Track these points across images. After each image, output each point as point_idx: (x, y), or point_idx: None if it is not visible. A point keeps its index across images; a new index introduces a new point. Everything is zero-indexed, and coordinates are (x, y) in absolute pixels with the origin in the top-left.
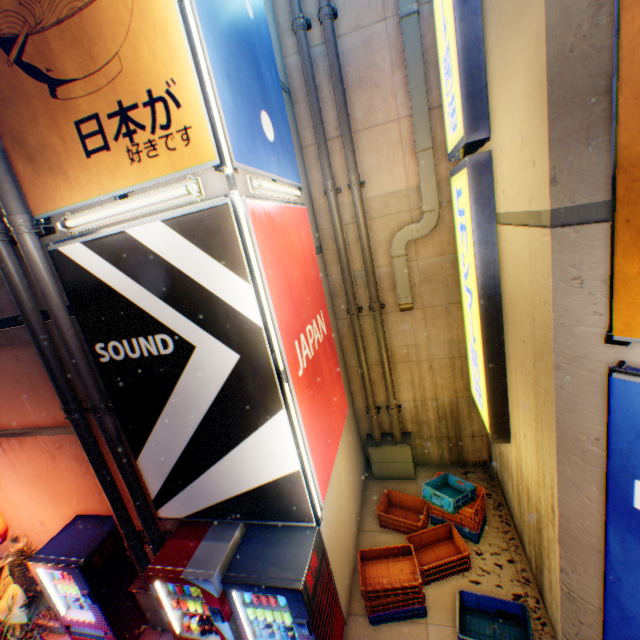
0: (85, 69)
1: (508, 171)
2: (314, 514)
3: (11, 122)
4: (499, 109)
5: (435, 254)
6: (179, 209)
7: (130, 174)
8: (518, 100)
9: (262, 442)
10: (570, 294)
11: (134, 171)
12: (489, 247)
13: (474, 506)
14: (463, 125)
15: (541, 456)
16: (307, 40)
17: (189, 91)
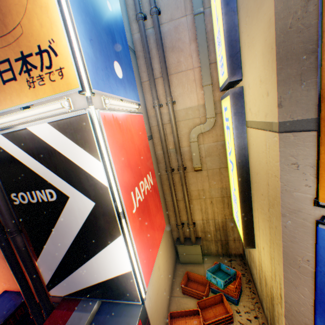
0: (1, 32)
1: (252, 98)
2: (140, 296)
3: None
4: (247, 63)
5: (213, 141)
6: (58, 116)
7: (29, 94)
8: (258, 57)
9: (109, 254)
10: (291, 172)
11: (31, 93)
12: (242, 139)
13: (235, 284)
14: (227, 72)
15: (273, 263)
16: (144, 25)
17: (62, 46)
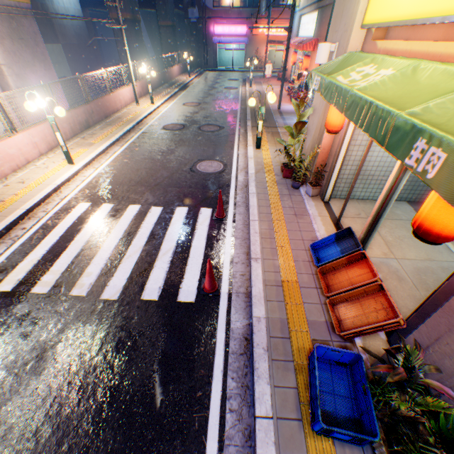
0: None
1: None
2: None
3: None
4: None
5: None
6: None
7: None
8: None
9: None
10: None
11: None
12: None
13: None
14: None
15: None
16: None
17: None
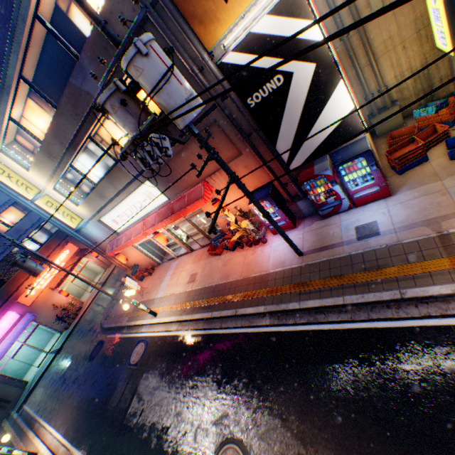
0: None
1: None
2: (363, 129)
3: (188, 10)
4: None
5: None
6: (272, 4)
7: None
8: None
9: (333, 105)
10: None
11: None
12: None
13: (447, 107)
14: None
15: None
16: None
17: None
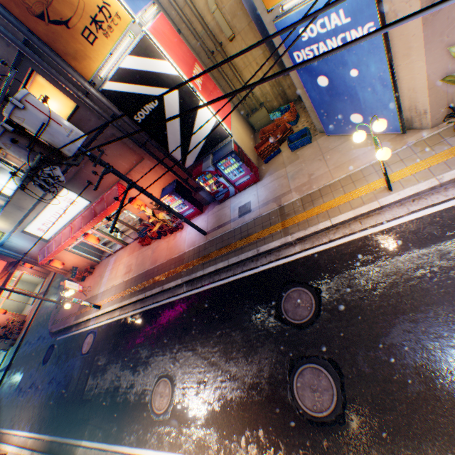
0: (73, 11)
1: None
2: (229, 134)
3: (61, 49)
4: None
5: None
6: (131, 48)
7: (109, 44)
8: None
9: (201, 119)
10: (257, 1)
11: (110, 42)
12: None
13: (289, 111)
14: None
15: None
16: None
17: None
